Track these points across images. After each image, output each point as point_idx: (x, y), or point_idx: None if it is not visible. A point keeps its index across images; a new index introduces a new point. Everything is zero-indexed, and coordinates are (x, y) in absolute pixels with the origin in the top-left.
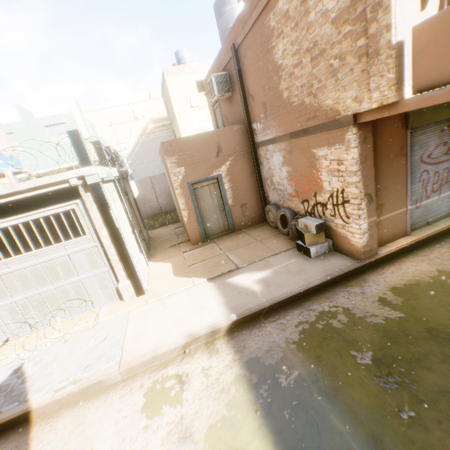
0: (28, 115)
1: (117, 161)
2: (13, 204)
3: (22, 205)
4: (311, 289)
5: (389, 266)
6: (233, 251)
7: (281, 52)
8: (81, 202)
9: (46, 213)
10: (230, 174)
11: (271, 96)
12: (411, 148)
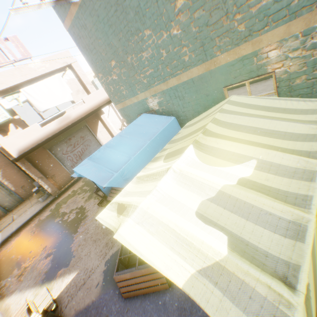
0: None
1: None
2: None
3: None
4: (33, 216)
5: (64, 194)
6: (18, 212)
7: None
8: None
9: None
10: (6, 177)
11: None
12: (56, 153)
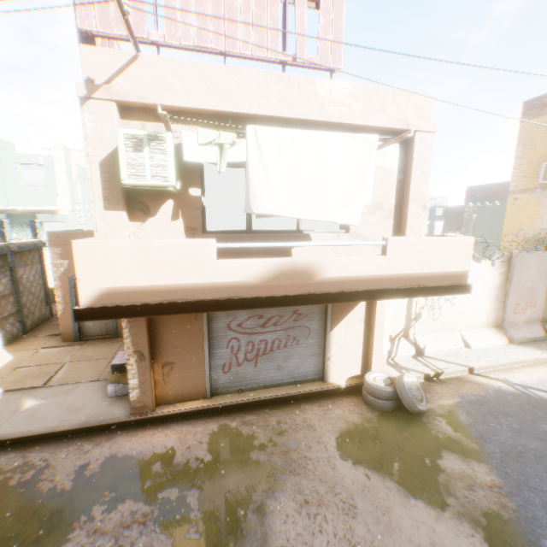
0: (6, 147)
1: (34, 229)
2: None
3: None
4: (53, 433)
5: (151, 429)
6: (76, 363)
7: None
8: None
9: None
10: None
11: None
12: (216, 315)
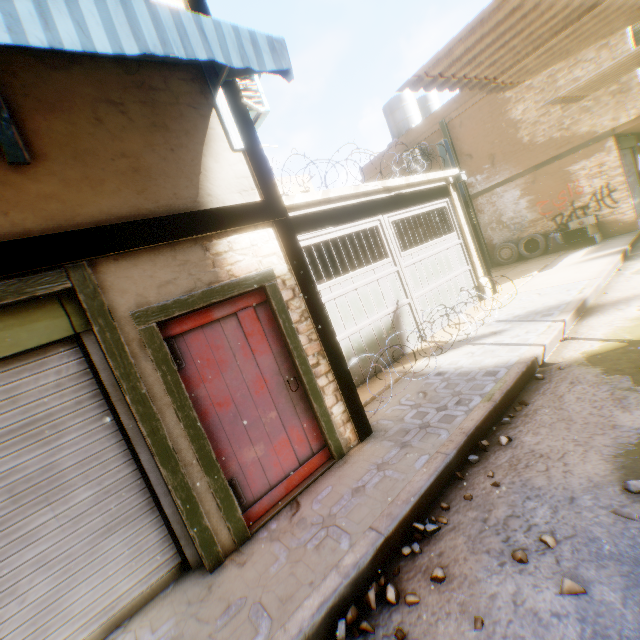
0: None
1: None
2: (419, 194)
3: (423, 196)
4: (633, 241)
5: None
6: (511, 271)
7: (520, 111)
8: (449, 201)
9: (433, 207)
10: None
11: (503, 146)
12: None
